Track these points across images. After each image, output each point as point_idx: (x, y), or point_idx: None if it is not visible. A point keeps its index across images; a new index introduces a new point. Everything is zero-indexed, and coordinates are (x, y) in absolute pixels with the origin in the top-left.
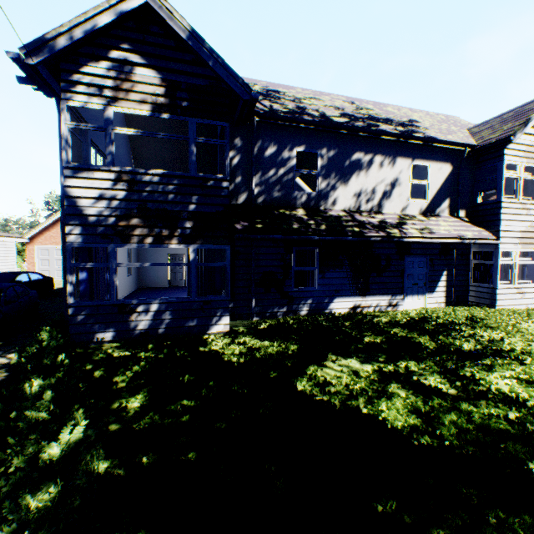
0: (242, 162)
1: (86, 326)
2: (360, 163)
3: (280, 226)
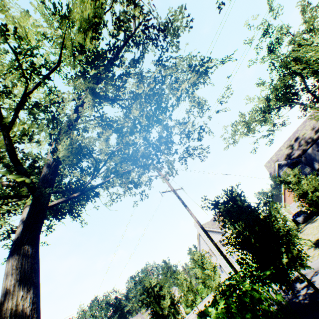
0: (309, 162)
1: None
2: None
3: None
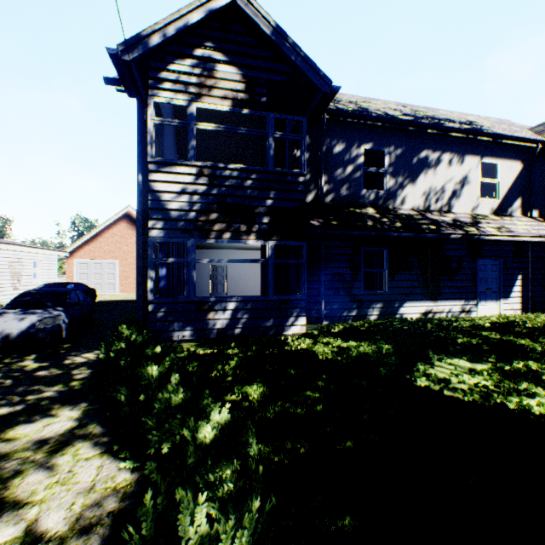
0: (310, 160)
1: (164, 324)
2: (427, 161)
3: (355, 223)
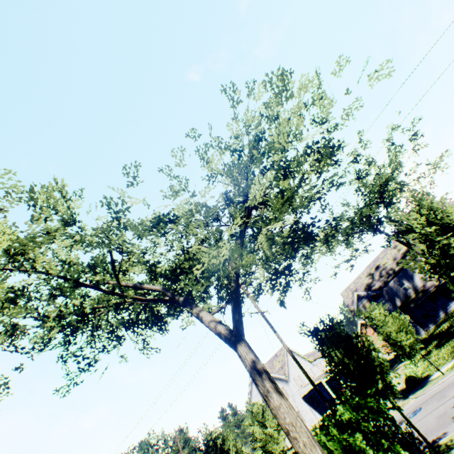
0: (390, 297)
1: None
2: (412, 273)
3: (410, 305)
